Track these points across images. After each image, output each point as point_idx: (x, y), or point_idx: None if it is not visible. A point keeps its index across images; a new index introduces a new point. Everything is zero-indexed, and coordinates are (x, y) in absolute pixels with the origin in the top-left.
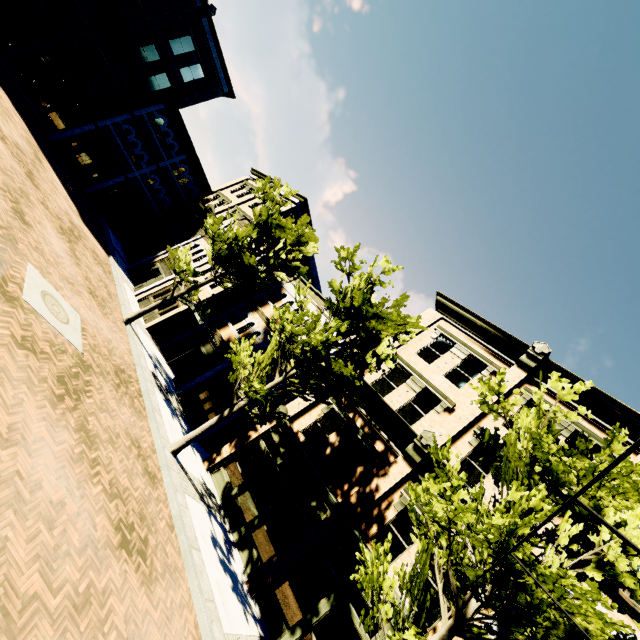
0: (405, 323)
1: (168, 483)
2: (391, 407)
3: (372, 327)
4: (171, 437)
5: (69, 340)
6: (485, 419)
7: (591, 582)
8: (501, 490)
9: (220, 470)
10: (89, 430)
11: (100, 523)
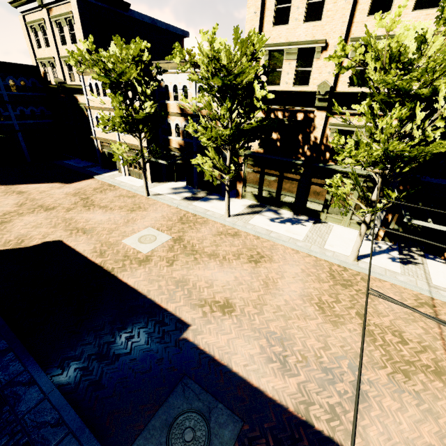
0: (253, 48)
1: (241, 228)
2: (289, 91)
3: (240, 81)
4: (220, 212)
5: (166, 241)
6: (353, 26)
7: (432, 144)
8: (379, 105)
9: (245, 194)
10: (210, 253)
11: (246, 267)
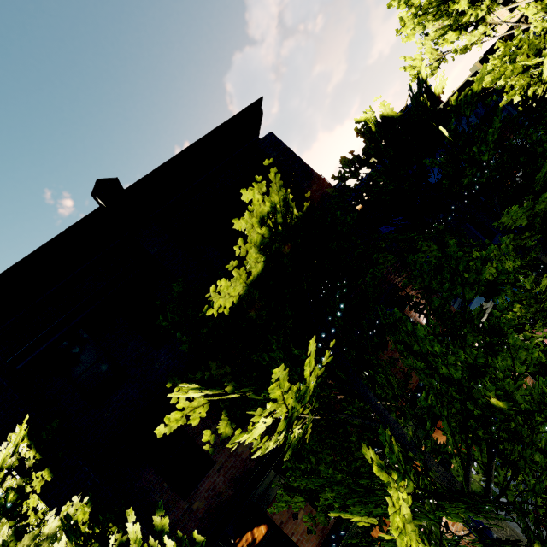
0: None
1: None
2: None
3: None
4: None
5: None
6: None
7: None
8: None
9: None
10: None
11: None
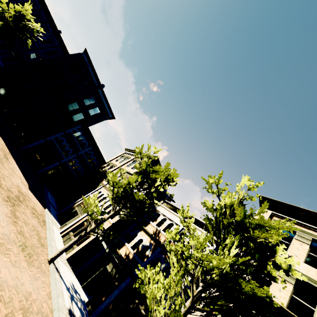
0: None
1: None
2: (284, 307)
3: (256, 236)
4: None
5: None
6: None
7: None
8: None
9: None
10: None
11: None
